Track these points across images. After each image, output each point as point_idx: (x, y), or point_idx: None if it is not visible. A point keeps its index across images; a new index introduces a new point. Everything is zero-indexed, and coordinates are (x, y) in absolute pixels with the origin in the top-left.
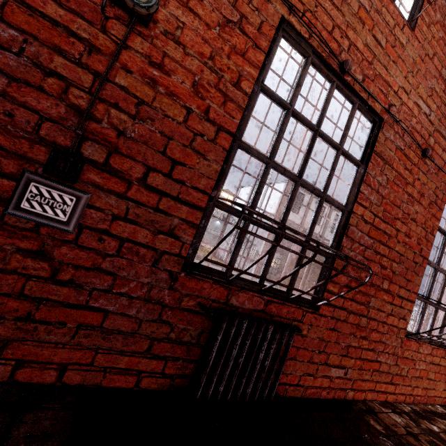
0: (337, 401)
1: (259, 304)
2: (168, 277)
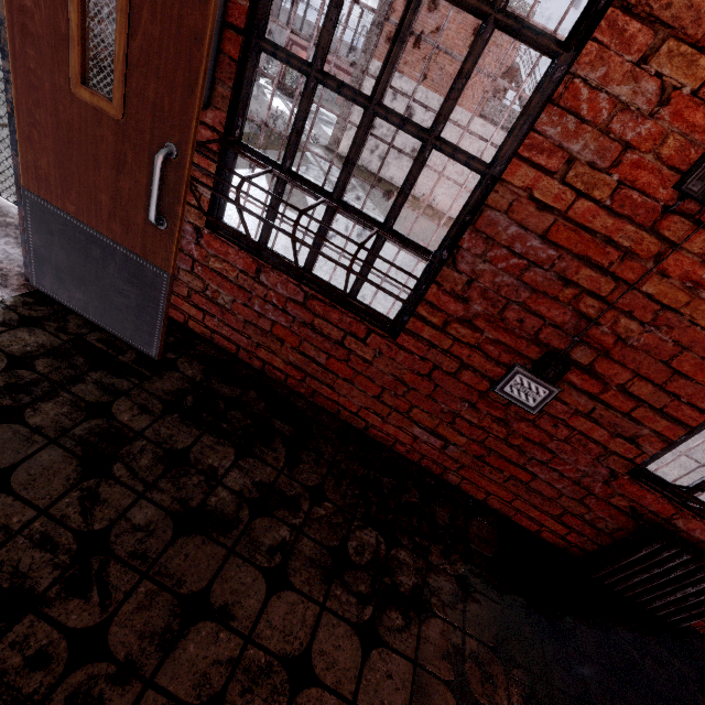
0: None
1: None
2: (607, 473)
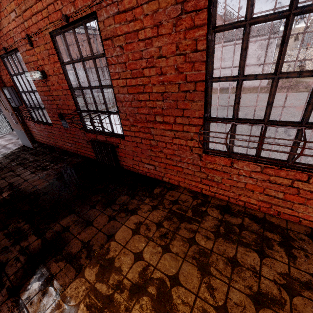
0: (156, 179)
1: (104, 138)
2: (84, 134)
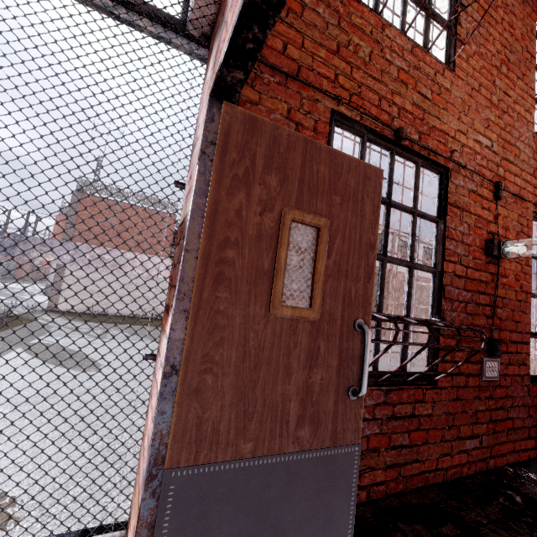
0: None
1: None
2: (526, 389)
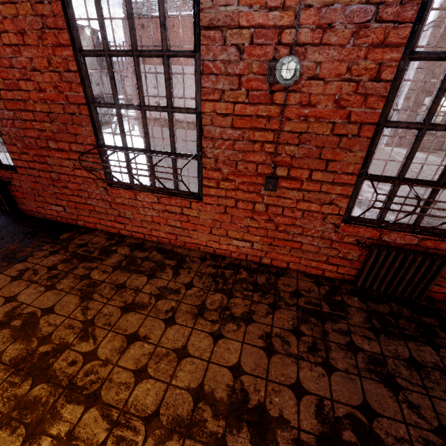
0: (70, 224)
1: None
2: None
